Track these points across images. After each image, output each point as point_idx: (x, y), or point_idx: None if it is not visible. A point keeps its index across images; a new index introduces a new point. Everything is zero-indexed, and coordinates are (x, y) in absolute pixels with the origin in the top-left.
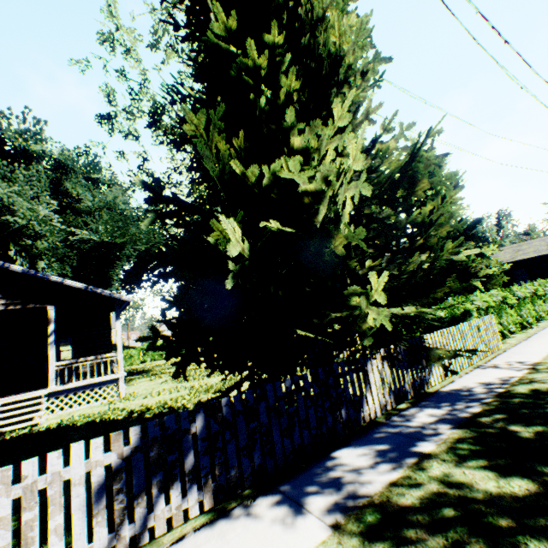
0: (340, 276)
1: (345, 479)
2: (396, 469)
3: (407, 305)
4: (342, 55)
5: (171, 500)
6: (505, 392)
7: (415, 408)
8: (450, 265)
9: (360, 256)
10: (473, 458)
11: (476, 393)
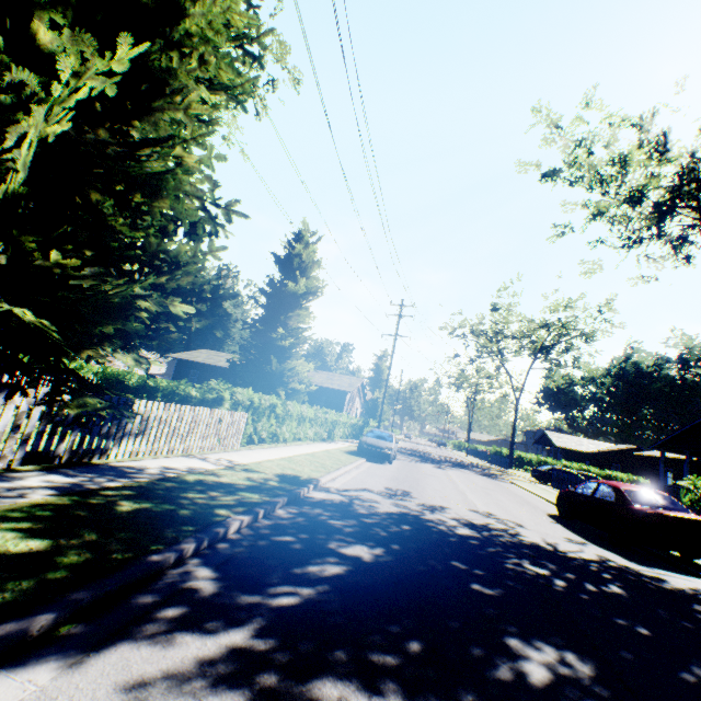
0: (6, 252)
1: None
2: None
3: (113, 345)
4: (187, 12)
5: None
6: (173, 477)
7: (43, 472)
8: (170, 315)
9: (41, 237)
10: (21, 521)
11: (144, 473)
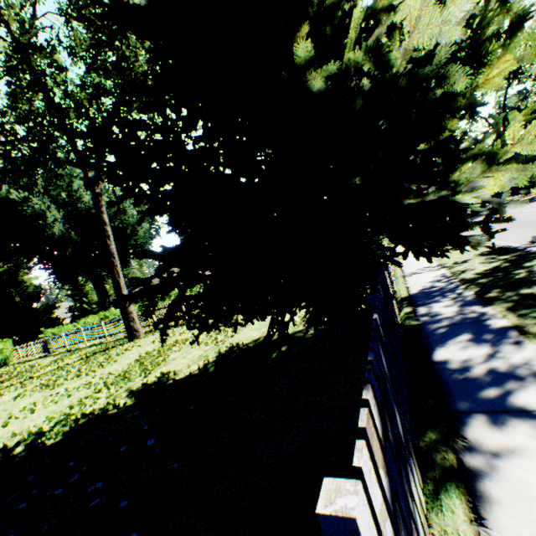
0: None
1: (503, 370)
2: (522, 343)
3: None
4: None
5: (416, 504)
6: (463, 280)
7: (421, 307)
8: None
9: None
10: None
11: (444, 286)
